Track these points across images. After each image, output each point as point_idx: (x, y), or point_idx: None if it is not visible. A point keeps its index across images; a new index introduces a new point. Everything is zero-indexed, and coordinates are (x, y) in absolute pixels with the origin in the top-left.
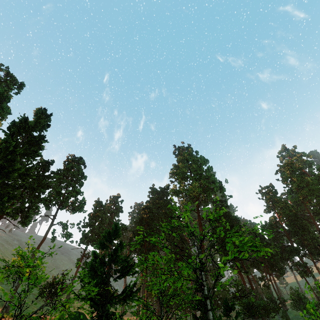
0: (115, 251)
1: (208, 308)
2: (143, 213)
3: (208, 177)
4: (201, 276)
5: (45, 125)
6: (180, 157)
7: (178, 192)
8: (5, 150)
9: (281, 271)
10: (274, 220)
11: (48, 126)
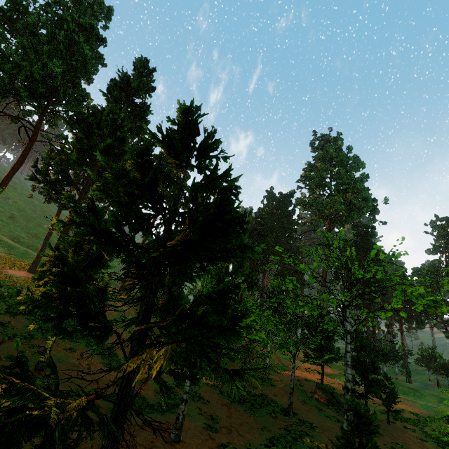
0: (241, 265)
1: (347, 342)
2: (257, 223)
3: (359, 190)
4: (345, 312)
5: (150, 88)
6: (321, 154)
7: (308, 204)
8: (112, 124)
9: (420, 325)
10: (438, 265)
11: (152, 89)
